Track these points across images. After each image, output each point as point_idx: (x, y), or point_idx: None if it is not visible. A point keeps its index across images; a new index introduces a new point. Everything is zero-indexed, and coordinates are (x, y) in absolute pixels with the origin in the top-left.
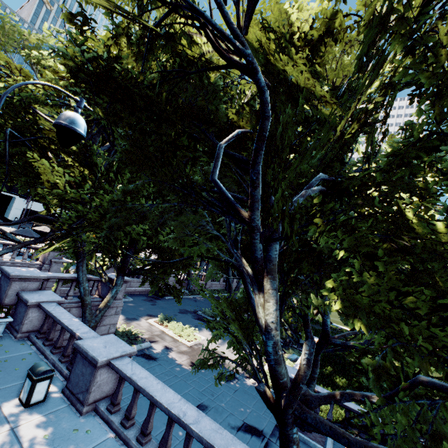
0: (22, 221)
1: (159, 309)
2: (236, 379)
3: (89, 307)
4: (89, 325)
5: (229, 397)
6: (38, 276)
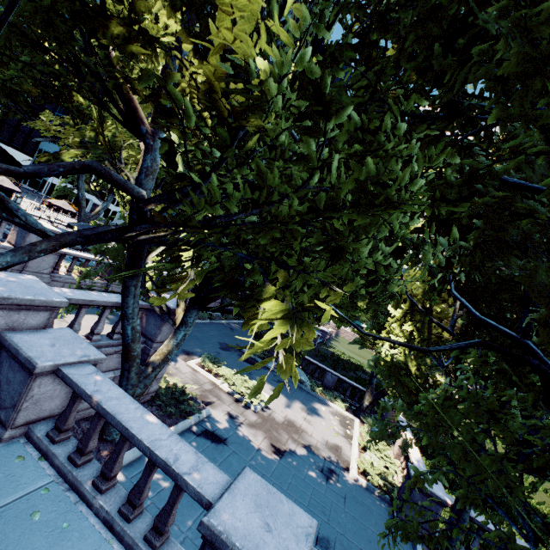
0: (51, 171)
1: (194, 340)
2: (336, 475)
3: (136, 362)
4: (134, 392)
5: (345, 515)
6: (49, 300)
